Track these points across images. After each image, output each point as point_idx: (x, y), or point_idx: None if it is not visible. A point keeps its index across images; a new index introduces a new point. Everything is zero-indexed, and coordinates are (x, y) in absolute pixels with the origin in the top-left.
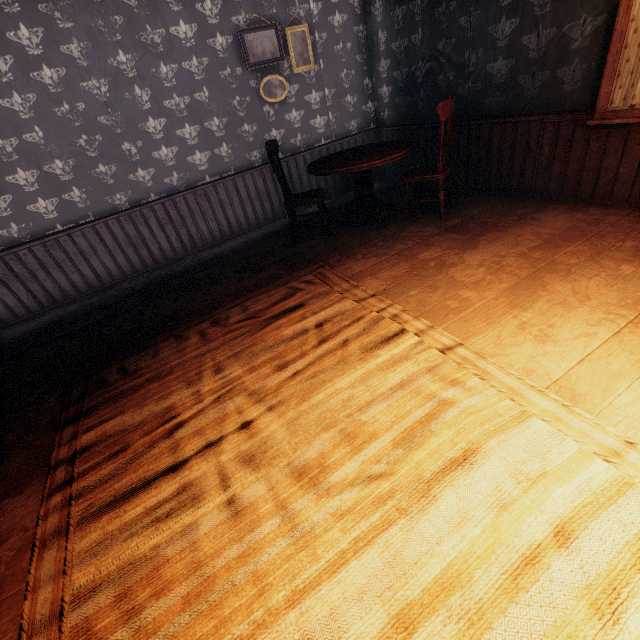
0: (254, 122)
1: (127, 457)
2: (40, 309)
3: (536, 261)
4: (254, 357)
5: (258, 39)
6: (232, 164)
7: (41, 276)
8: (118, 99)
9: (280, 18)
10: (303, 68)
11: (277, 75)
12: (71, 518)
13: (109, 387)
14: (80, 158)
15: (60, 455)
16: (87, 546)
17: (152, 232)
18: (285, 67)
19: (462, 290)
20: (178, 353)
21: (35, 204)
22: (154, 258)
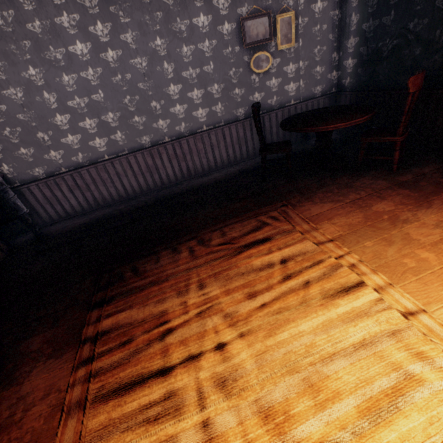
0: (243, 87)
1: (131, 349)
2: (89, 209)
3: None
4: (229, 280)
5: (254, 25)
6: (223, 118)
7: (92, 188)
8: (152, 71)
9: (273, 7)
10: (285, 46)
11: (265, 52)
12: (88, 394)
13: (124, 282)
14: (124, 111)
15: (88, 333)
16: (96, 426)
17: (163, 163)
18: (272, 45)
19: (419, 249)
20: (173, 263)
21: (94, 141)
22: (162, 181)
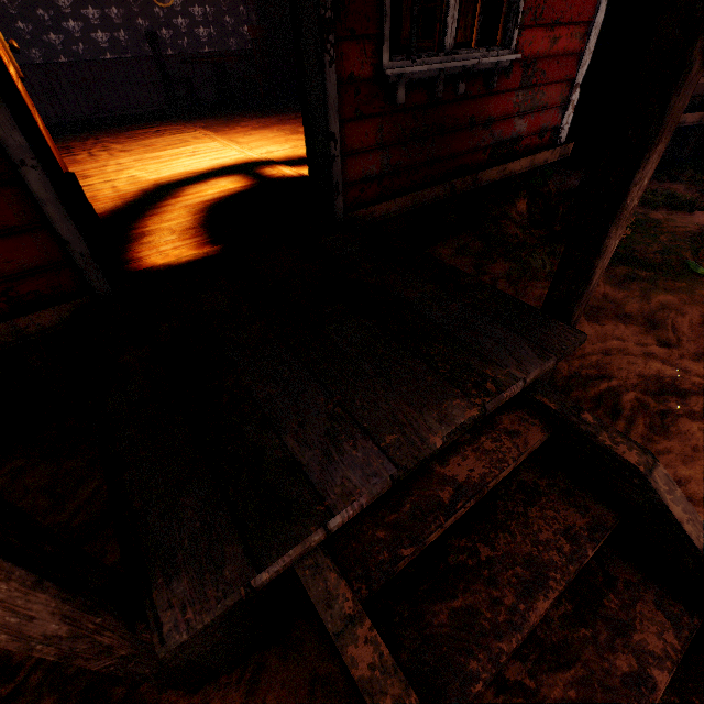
0: (147, 19)
1: None
2: None
3: (281, 122)
4: (118, 137)
5: None
6: (129, 49)
7: None
8: None
9: None
10: None
11: None
12: None
13: None
14: (3, 12)
15: None
16: None
17: (62, 88)
18: None
19: (237, 127)
20: (76, 137)
21: None
22: (64, 110)
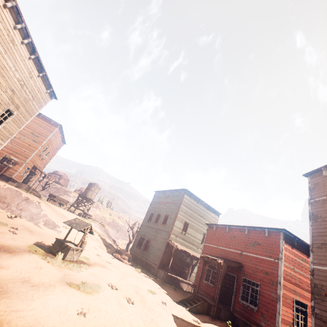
0: None
1: None
2: None
3: None
4: None
5: None
6: None
7: None
8: None
9: None
10: None
11: None
12: None
13: None
14: None
15: None
16: None
17: None
18: None
19: None
20: None
21: None
22: None
